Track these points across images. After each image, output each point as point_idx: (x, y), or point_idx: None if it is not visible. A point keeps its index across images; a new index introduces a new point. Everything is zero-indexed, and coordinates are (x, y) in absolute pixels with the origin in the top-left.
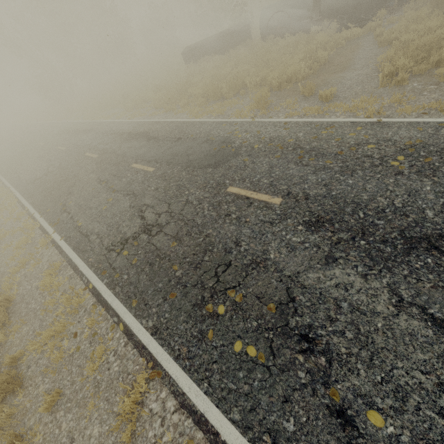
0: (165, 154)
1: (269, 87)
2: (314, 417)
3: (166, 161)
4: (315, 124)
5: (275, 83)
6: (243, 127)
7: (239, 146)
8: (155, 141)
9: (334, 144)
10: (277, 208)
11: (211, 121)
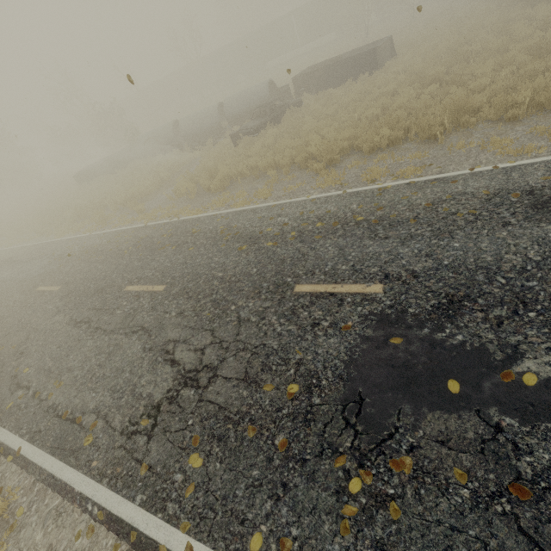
0: (14, 273)
1: (117, 205)
2: (4, 382)
3: (10, 279)
4: (118, 232)
5: (119, 202)
6: (80, 241)
7: (66, 256)
8: (13, 264)
9: (113, 245)
10: (55, 293)
11: (65, 239)
